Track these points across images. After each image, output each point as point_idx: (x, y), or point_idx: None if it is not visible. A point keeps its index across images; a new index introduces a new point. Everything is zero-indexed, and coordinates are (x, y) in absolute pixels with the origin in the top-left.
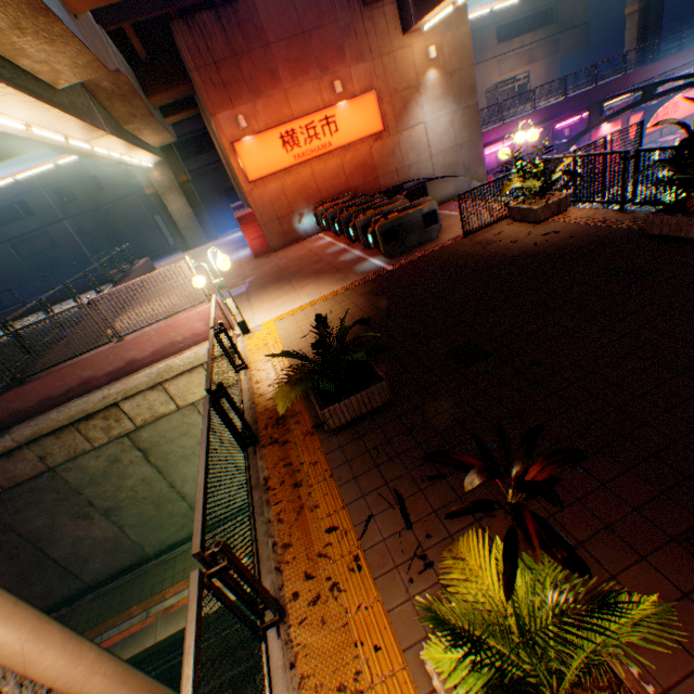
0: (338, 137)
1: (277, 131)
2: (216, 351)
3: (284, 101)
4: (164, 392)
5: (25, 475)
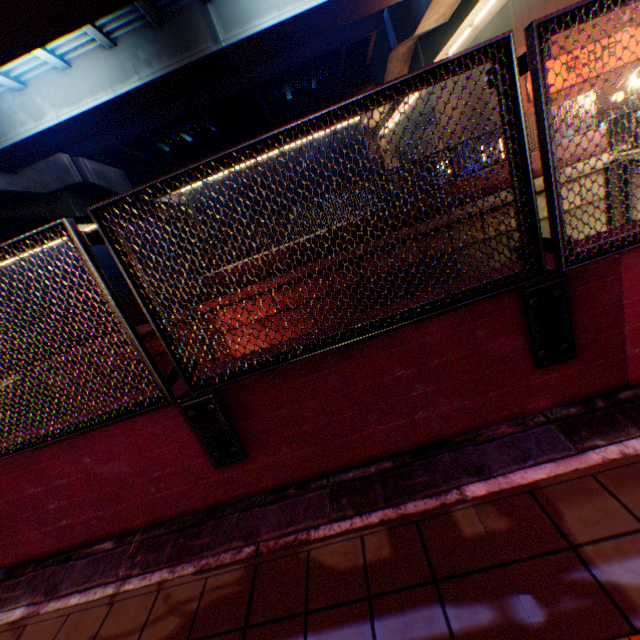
0: (612, 61)
1: (561, 59)
2: (596, 166)
3: (572, 35)
4: (543, 199)
5: (436, 252)
